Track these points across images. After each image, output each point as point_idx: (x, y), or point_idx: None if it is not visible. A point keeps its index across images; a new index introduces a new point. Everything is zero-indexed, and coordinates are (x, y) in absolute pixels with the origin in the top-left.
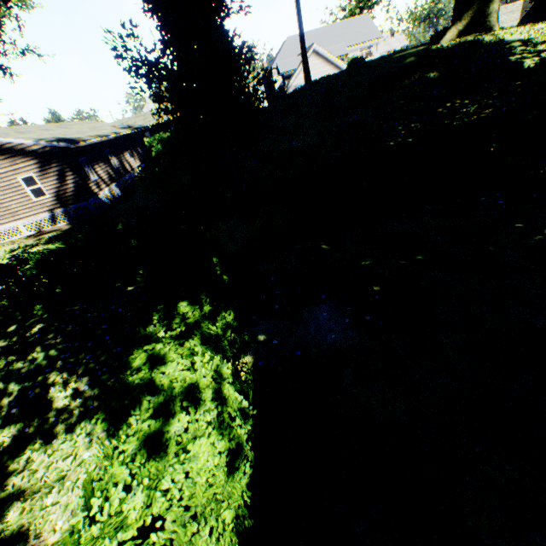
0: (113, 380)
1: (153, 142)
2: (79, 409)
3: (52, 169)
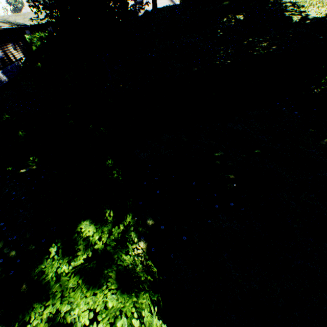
0: (10, 274)
1: (33, 39)
2: None
3: None
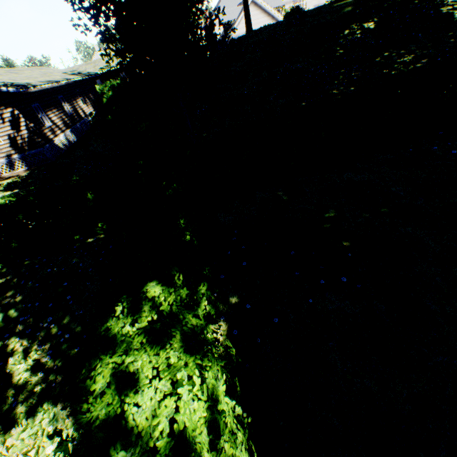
0: (76, 350)
1: (104, 89)
2: (41, 386)
3: (3, 115)
